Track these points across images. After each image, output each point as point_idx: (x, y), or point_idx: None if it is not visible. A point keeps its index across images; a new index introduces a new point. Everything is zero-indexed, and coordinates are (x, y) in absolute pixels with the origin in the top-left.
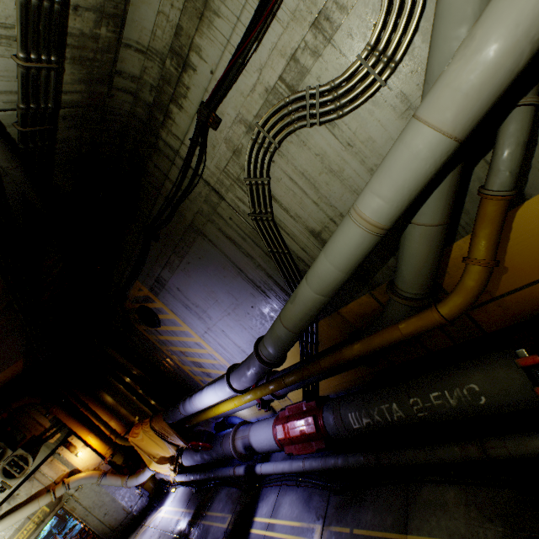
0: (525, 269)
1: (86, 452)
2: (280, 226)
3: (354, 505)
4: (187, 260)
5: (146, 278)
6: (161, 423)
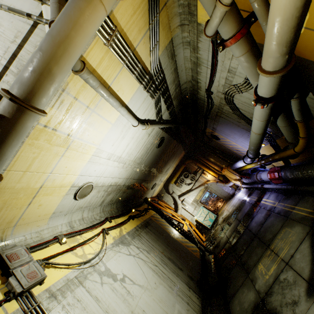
0: None
1: (209, 176)
2: (245, 115)
3: (287, 199)
4: (219, 123)
5: (209, 127)
6: (230, 169)
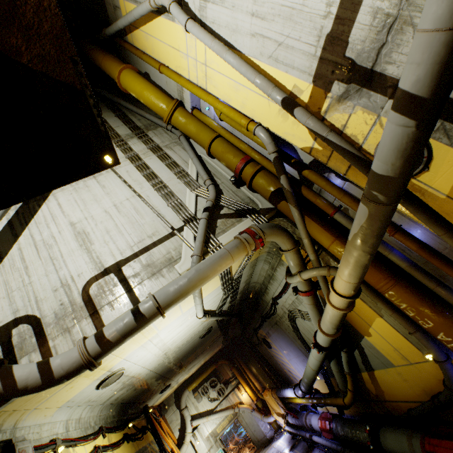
0: (389, 394)
1: (245, 395)
2: (304, 338)
3: None
4: (277, 332)
5: (264, 330)
6: (275, 394)
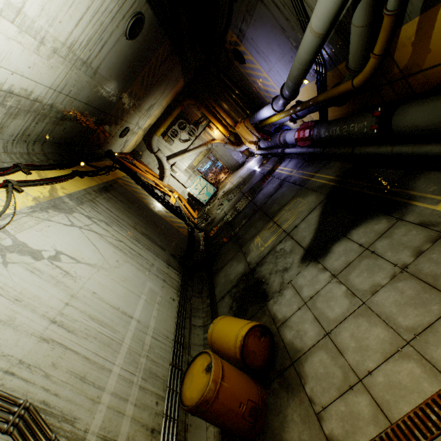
0: None
1: (217, 132)
2: None
3: (309, 166)
4: (254, 19)
5: (234, 29)
6: (248, 123)
